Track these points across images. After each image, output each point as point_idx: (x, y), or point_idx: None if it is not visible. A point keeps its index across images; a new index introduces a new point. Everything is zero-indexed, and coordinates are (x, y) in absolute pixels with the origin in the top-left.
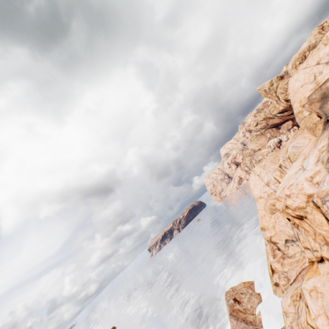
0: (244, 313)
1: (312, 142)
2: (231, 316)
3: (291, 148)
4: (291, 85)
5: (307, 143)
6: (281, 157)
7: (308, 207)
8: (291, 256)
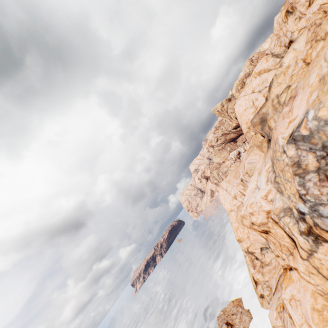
0: None
1: (262, 157)
2: None
3: (247, 164)
4: (236, 109)
5: (258, 158)
6: (241, 172)
7: (269, 223)
8: (268, 264)
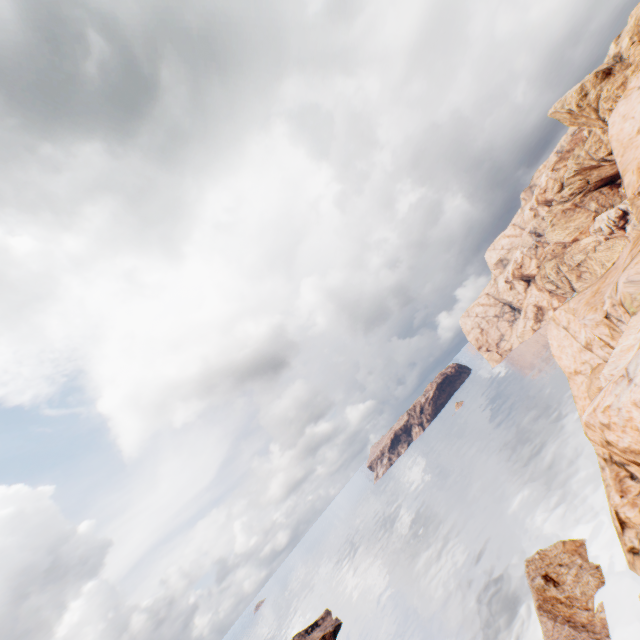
0: (568, 606)
1: None
2: (541, 612)
3: (623, 286)
4: (613, 129)
5: None
6: (608, 298)
7: None
8: None
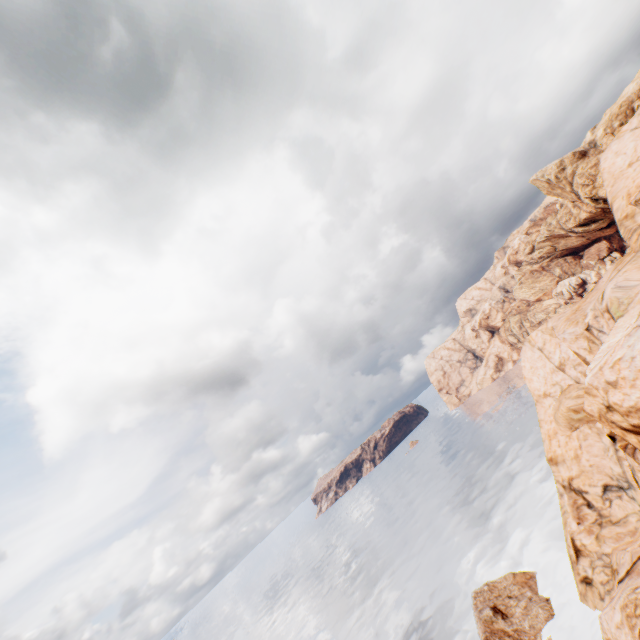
0: (516, 639)
1: None
2: None
3: (611, 291)
4: (606, 163)
5: None
6: (591, 310)
7: None
8: (617, 522)
